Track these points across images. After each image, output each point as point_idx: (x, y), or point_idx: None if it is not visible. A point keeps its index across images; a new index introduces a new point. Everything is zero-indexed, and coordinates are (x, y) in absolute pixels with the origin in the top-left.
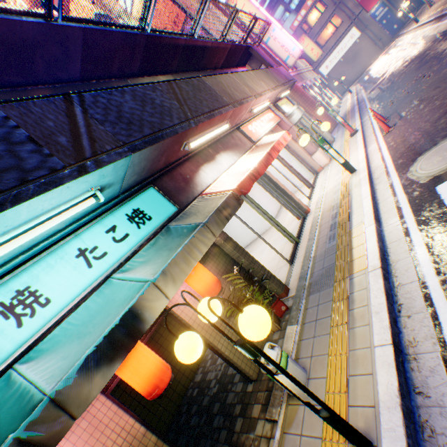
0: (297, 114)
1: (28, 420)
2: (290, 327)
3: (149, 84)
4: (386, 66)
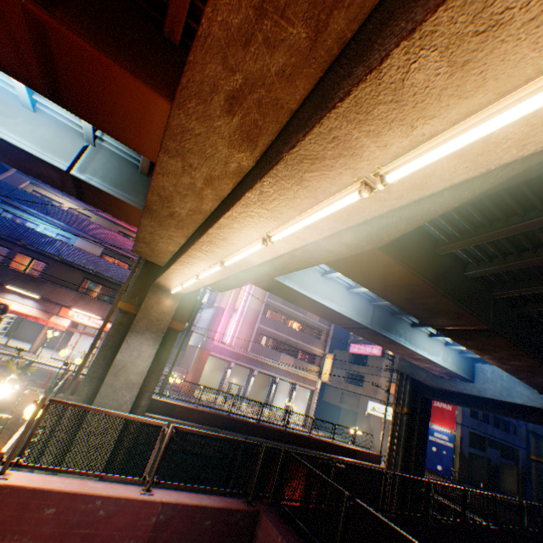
0: None
1: None
2: None
3: (19, 269)
4: None
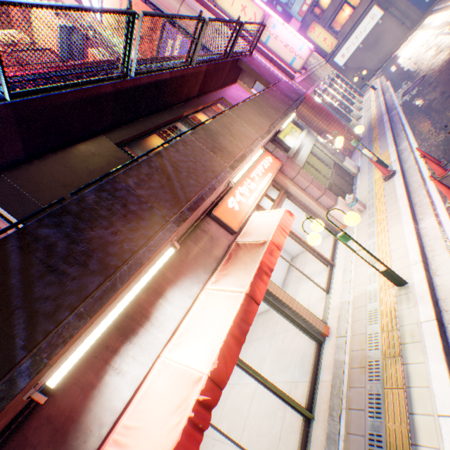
0: (307, 143)
1: None
2: None
3: None
4: (422, 55)
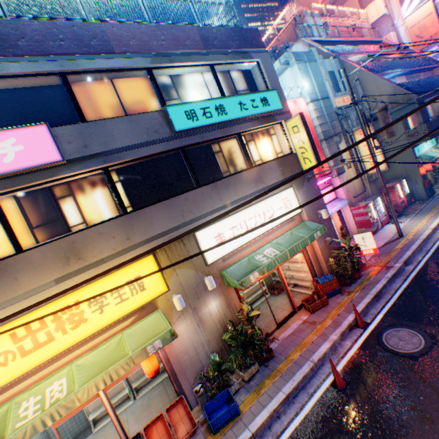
0: None
1: (435, 157)
2: None
3: None
4: None
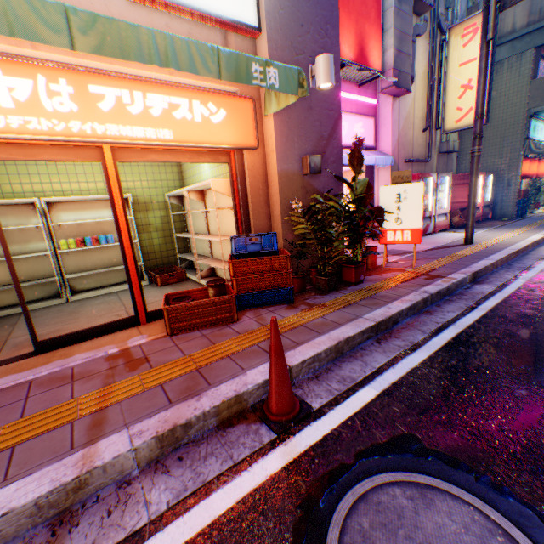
0: None
1: None
2: (539, 210)
3: None
4: None
